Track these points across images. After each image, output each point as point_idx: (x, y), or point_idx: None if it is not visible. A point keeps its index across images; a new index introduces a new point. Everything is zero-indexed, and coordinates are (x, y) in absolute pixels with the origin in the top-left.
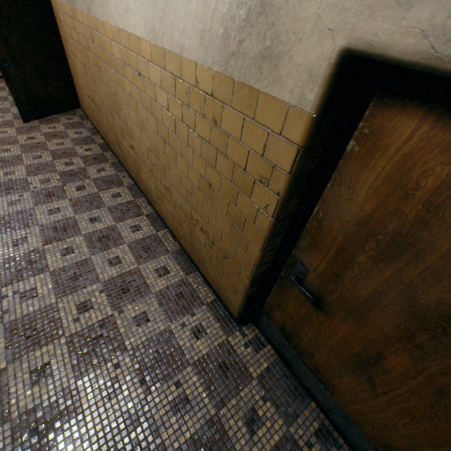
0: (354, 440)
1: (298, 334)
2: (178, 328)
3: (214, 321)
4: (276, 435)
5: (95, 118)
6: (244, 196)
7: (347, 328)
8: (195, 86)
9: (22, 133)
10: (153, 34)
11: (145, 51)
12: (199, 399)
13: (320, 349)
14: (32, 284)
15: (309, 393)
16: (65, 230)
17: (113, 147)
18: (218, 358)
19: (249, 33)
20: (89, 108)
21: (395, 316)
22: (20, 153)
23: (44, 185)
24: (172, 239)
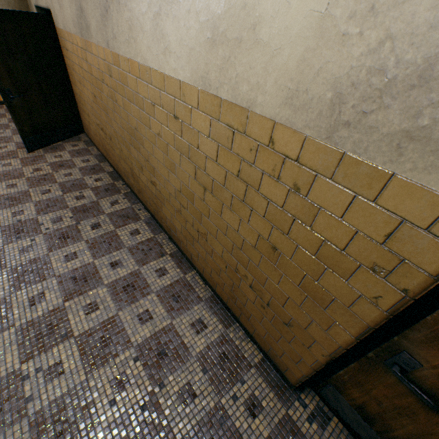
0: None
1: (388, 422)
2: (230, 402)
3: (268, 389)
4: None
5: (103, 145)
6: (336, 276)
7: None
8: (268, 145)
9: (27, 164)
10: (205, 82)
11: (188, 97)
12: None
13: None
14: (55, 356)
15: None
16: (85, 281)
17: (124, 177)
18: None
19: (387, 105)
20: (97, 135)
21: None
22: (27, 188)
23: (56, 225)
24: (202, 282)
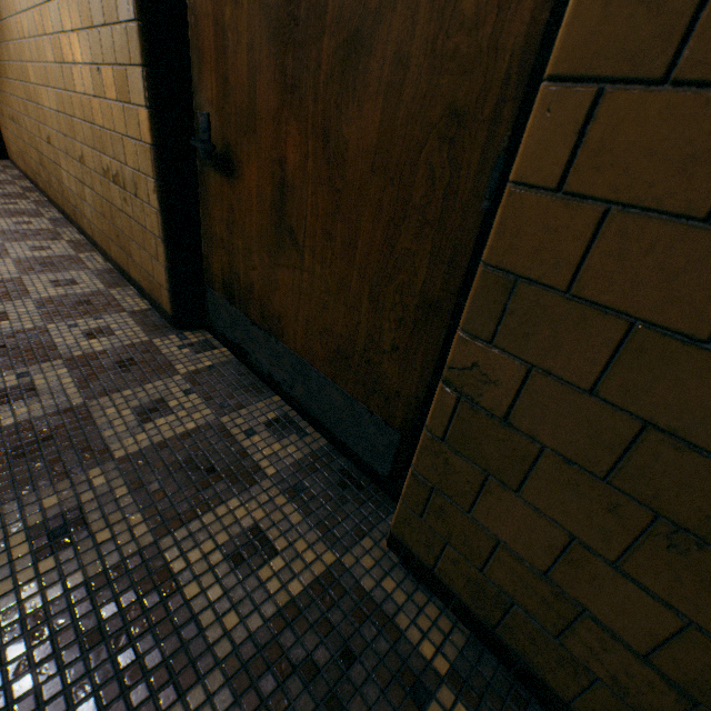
0: (320, 405)
1: (235, 267)
2: (62, 328)
3: (135, 326)
4: (192, 424)
5: (20, 151)
6: (116, 28)
7: (255, 166)
8: None
9: None
10: None
11: None
12: (58, 390)
13: (253, 258)
14: None
15: (272, 386)
16: None
17: (40, 181)
18: (122, 356)
19: None
20: (14, 141)
21: (269, 65)
22: None
23: None
24: (102, 260)
